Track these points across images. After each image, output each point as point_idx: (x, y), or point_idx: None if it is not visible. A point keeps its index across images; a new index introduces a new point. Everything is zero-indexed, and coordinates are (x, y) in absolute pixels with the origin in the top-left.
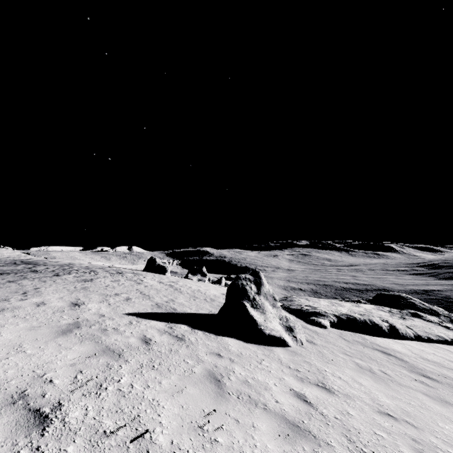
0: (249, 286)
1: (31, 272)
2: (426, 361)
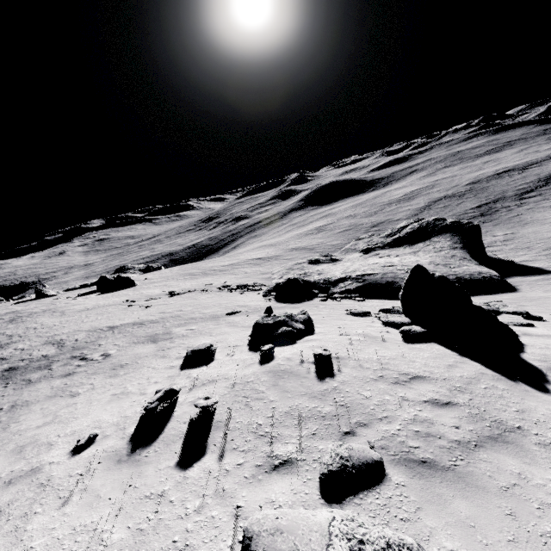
0: (42, 288)
1: None
2: None
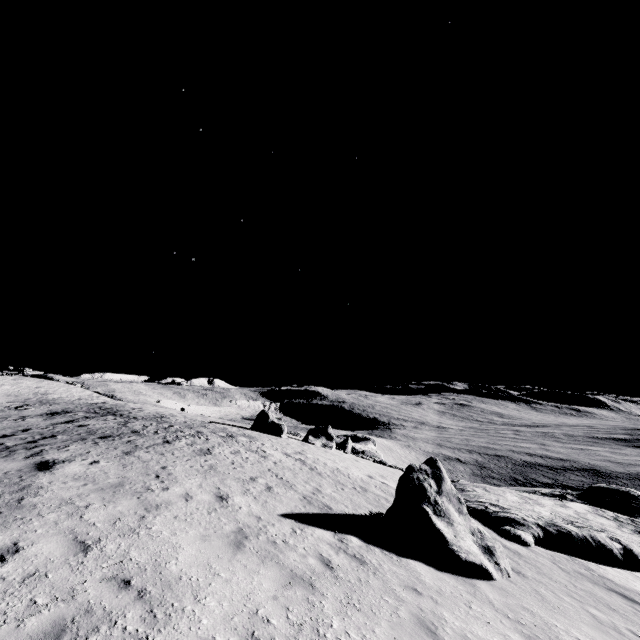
0: (427, 482)
1: (135, 435)
2: None
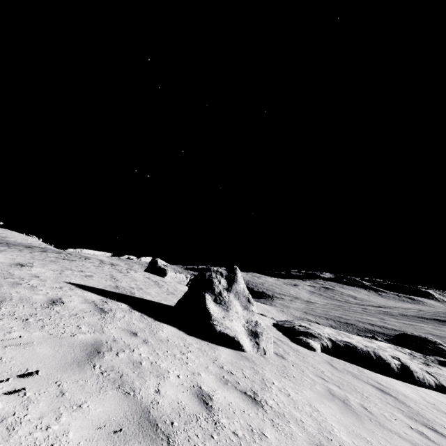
0: (218, 279)
1: (23, 247)
2: (441, 413)
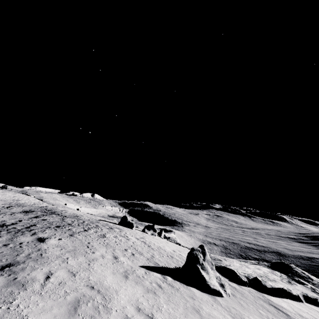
0: (199, 255)
1: (70, 226)
2: (301, 317)
